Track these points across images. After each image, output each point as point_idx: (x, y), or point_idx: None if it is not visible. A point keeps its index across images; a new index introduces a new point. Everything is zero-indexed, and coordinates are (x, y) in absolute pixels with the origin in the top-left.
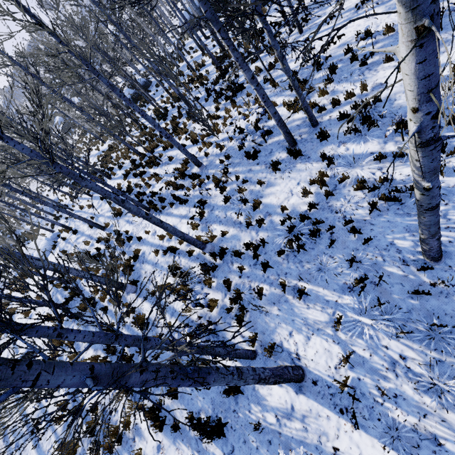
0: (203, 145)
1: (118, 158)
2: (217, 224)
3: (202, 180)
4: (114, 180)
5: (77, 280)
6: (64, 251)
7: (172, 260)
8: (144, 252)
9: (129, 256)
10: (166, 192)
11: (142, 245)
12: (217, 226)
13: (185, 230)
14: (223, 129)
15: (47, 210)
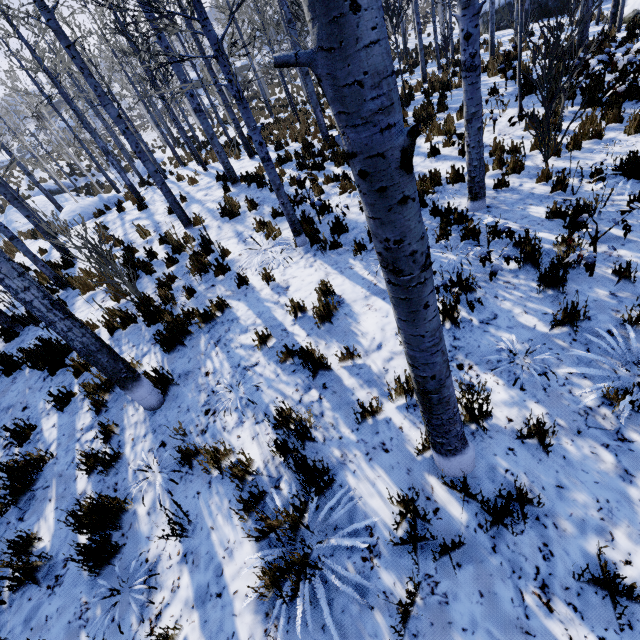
0: (496, 163)
1: (282, 135)
2: (497, 375)
3: (475, 231)
4: (257, 161)
5: (77, 289)
6: (103, 226)
7: (295, 392)
8: (234, 319)
9: (197, 305)
10: (354, 218)
11: (239, 299)
12: (496, 383)
13: (373, 331)
14: (565, 152)
15: (139, 169)
